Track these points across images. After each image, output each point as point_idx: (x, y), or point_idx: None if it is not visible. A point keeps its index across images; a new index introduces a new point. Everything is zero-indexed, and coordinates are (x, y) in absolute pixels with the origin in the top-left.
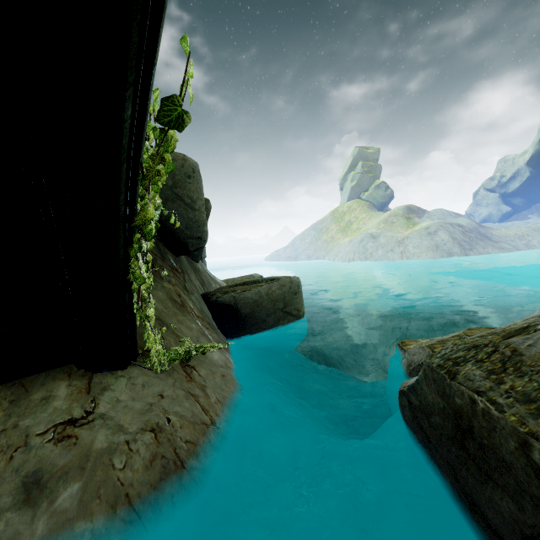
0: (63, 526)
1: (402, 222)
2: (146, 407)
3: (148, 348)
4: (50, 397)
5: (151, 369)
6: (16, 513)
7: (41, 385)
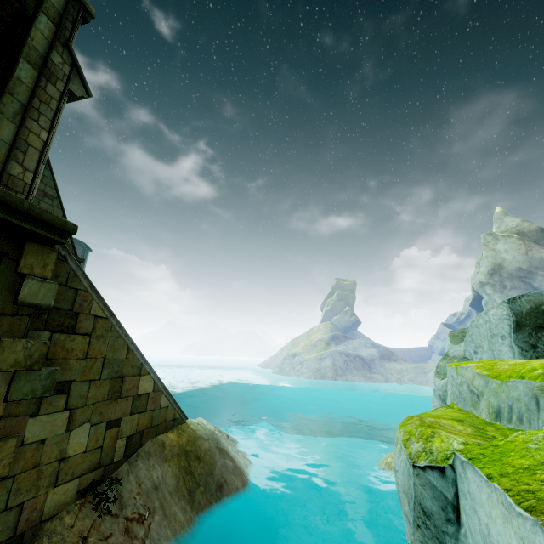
0: None
1: (321, 346)
2: None
3: None
4: None
5: None
6: None
7: None
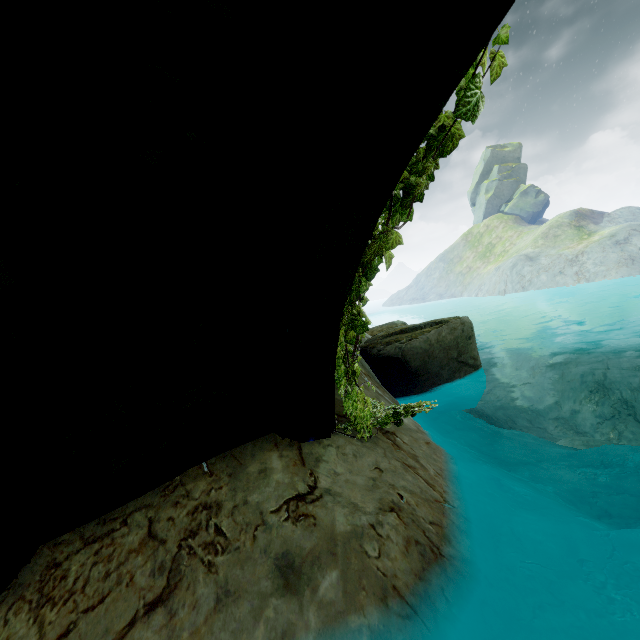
0: (336, 619)
1: (569, 233)
2: (369, 480)
3: (339, 412)
4: (266, 470)
5: (354, 436)
6: (281, 600)
7: (252, 456)
